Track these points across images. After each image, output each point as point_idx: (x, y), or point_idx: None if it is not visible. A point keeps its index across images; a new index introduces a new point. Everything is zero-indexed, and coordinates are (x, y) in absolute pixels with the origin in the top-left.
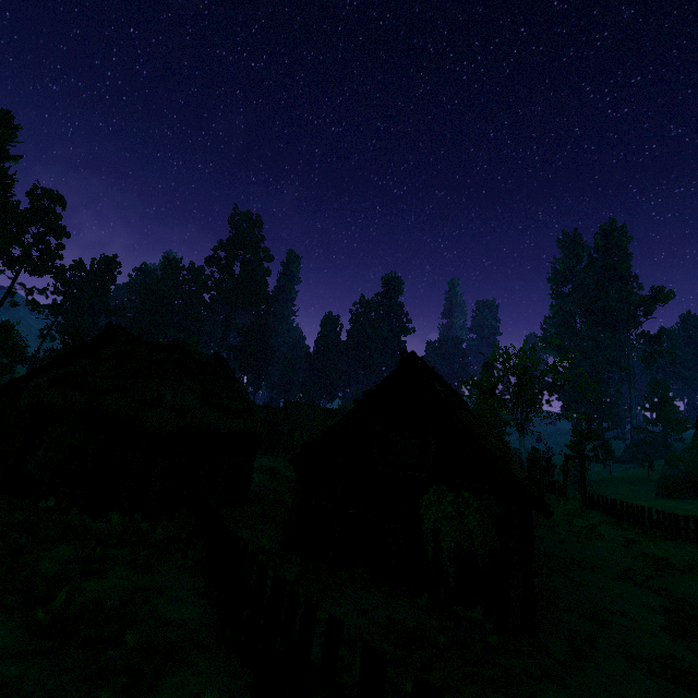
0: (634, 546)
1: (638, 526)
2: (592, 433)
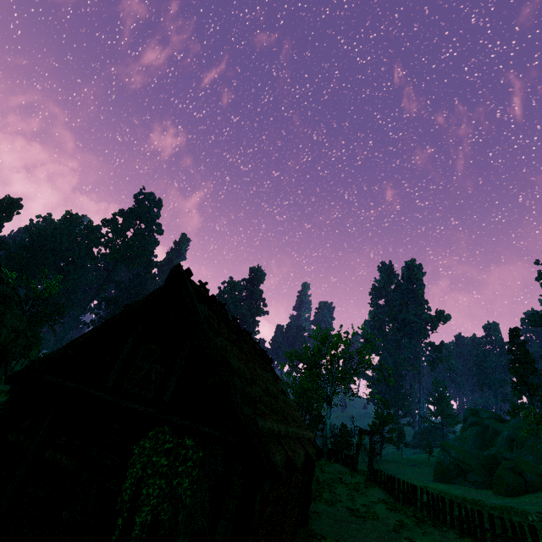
0: (403, 531)
1: (411, 507)
2: (389, 417)
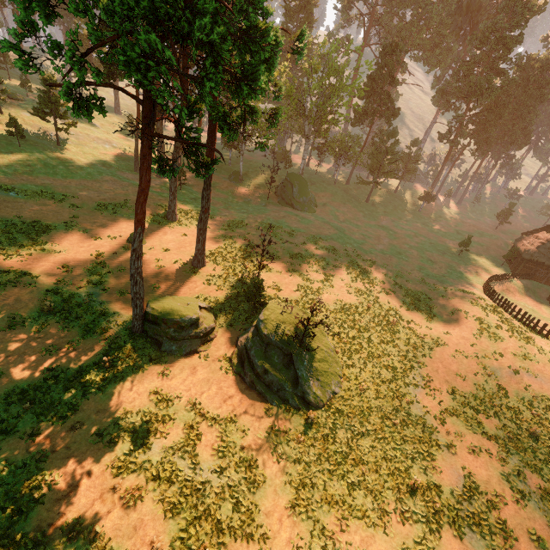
0: None
1: None
2: None
